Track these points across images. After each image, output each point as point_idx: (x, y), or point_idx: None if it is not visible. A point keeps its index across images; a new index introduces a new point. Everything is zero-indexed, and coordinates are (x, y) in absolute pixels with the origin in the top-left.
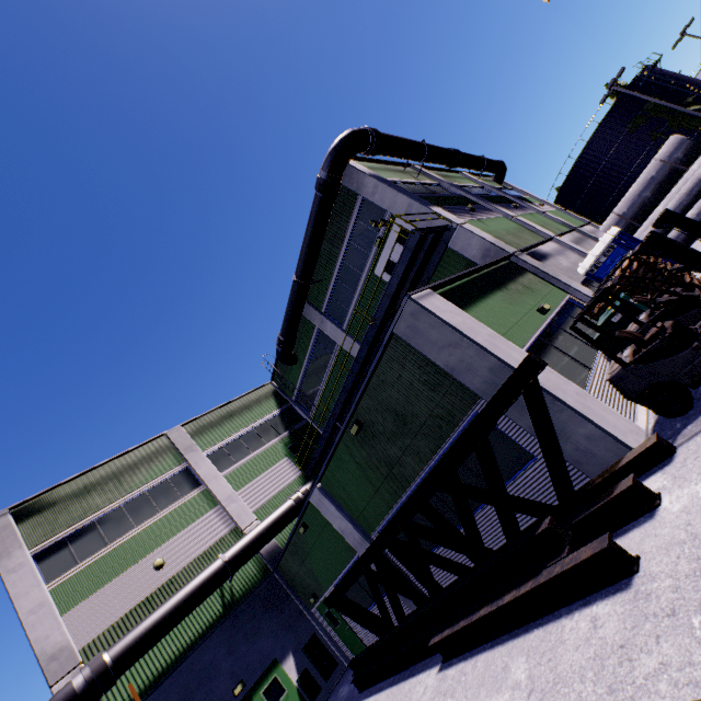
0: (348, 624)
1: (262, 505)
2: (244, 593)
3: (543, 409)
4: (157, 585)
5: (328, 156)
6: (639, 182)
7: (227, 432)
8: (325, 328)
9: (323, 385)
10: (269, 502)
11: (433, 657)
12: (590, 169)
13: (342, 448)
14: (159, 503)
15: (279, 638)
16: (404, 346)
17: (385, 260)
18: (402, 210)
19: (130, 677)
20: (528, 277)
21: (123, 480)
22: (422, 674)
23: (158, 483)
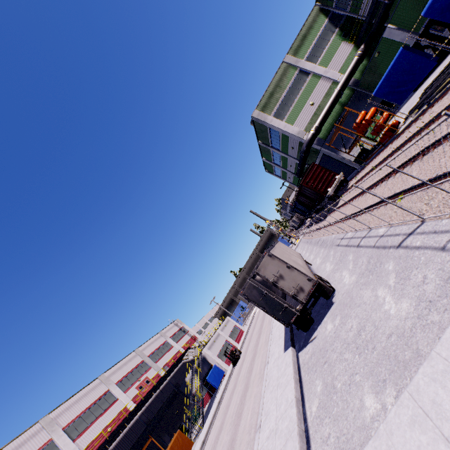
0: None
1: (340, 69)
2: (347, 100)
3: None
4: (315, 110)
5: None
6: None
7: (307, 46)
8: None
9: None
10: (343, 66)
11: None
12: None
13: None
14: (298, 87)
15: (367, 107)
16: None
17: None
18: None
19: (322, 131)
20: None
21: (280, 86)
22: None
23: (293, 81)
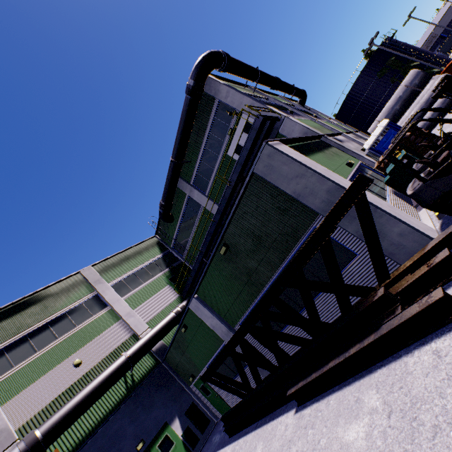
0: (217, 393)
1: (152, 318)
2: (142, 378)
3: (370, 214)
4: (76, 378)
5: (194, 68)
6: (392, 100)
7: (125, 269)
8: (193, 195)
9: (192, 235)
10: (157, 315)
11: (288, 404)
12: (355, 101)
13: (213, 266)
14: (76, 320)
15: (168, 407)
16: (261, 183)
17: (234, 144)
18: (247, 108)
19: (57, 446)
20: (334, 149)
21: (47, 305)
22: (281, 417)
23: (75, 306)
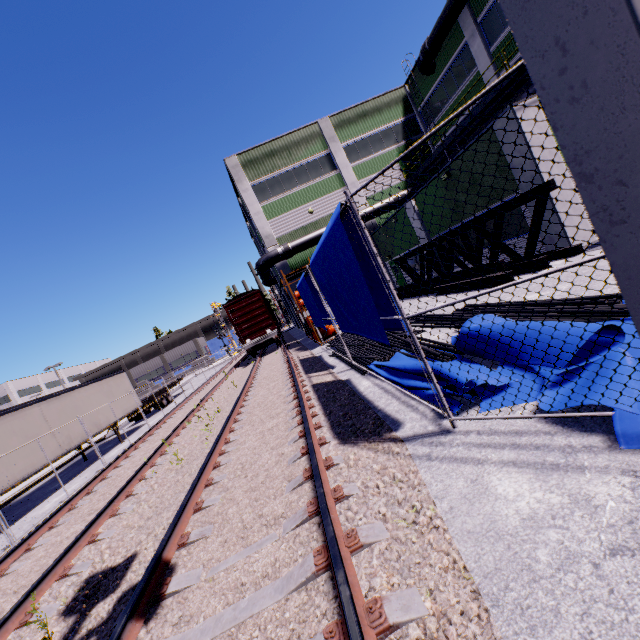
0: (403, 275)
1: (372, 195)
2: None
3: (541, 211)
4: (309, 222)
5: None
6: None
7: (359, 131)
8: (473, 44)
9: (449, 105)
10: (377, 194)
11: (434, 294)
12: None
13: (433, 184)
14: (311, 175)
15: None
16: (496, 138)
17: None
18: None
19: (297, 257)
20: None
21: (291, 152)
22: (426, 297)
23: (311, 161)
